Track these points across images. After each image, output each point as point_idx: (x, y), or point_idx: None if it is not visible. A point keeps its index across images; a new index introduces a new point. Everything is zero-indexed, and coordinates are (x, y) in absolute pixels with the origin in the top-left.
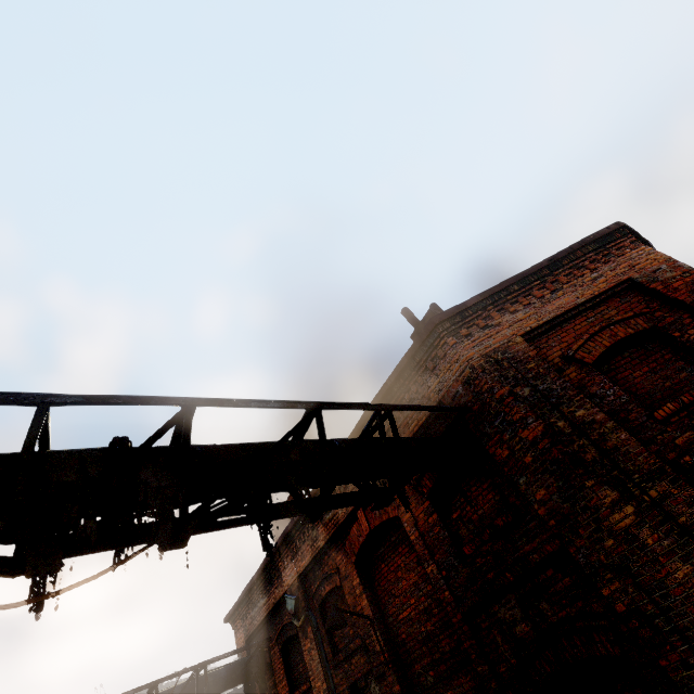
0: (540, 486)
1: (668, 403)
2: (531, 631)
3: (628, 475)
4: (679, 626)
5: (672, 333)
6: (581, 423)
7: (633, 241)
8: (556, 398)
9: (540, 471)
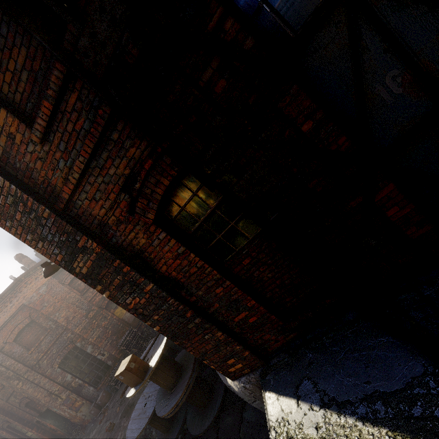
0: (4, 382)
1: (32, 348)
2: (19, 400)
3: (21, 375)
4: (33, 397)
5: (36, 321)
6: (9, 366)
7: (26, 282)
8: (1, 361)
9: (2, 380)
